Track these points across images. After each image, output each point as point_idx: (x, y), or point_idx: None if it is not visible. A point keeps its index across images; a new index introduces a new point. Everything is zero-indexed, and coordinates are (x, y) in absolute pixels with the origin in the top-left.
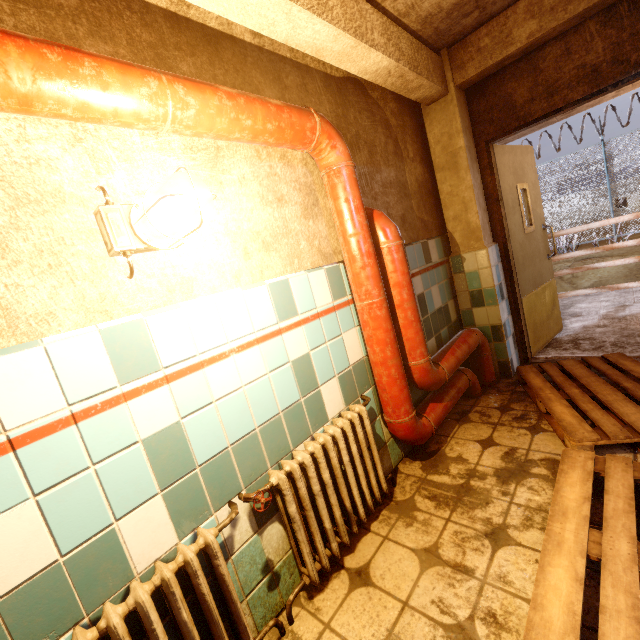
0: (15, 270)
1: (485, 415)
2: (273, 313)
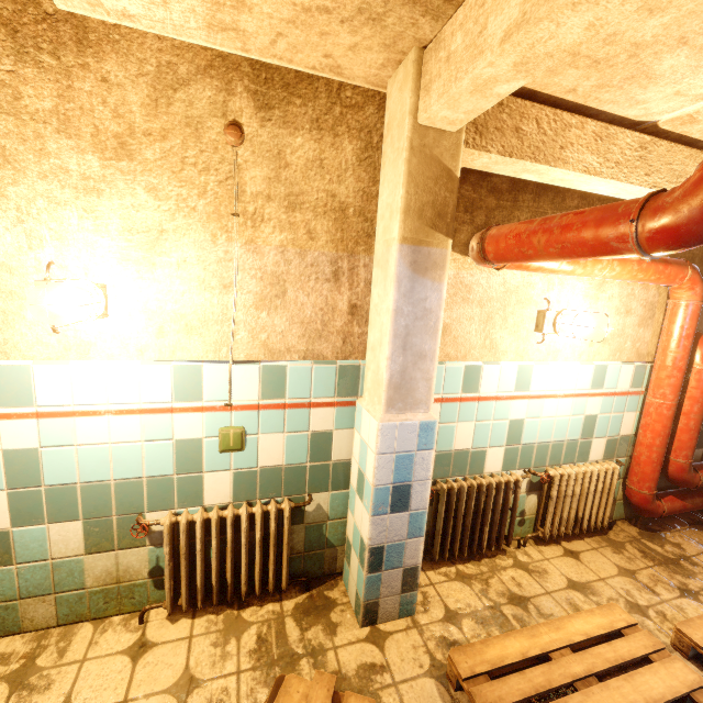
0: (505, 331)
1: None
2: (589, 383)
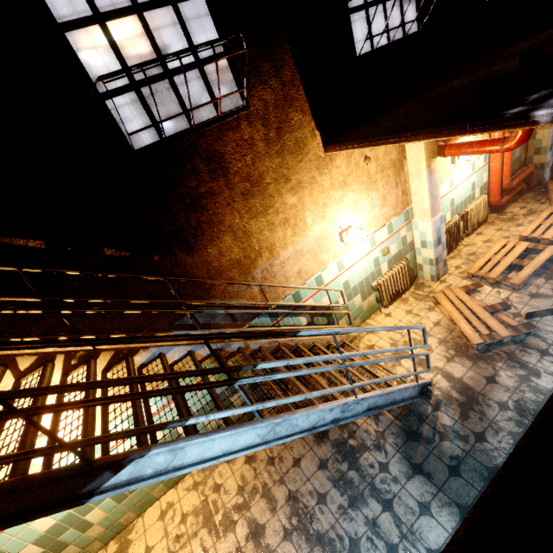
0: (442, 170)
1: (524, 200)
2: (470, 171)
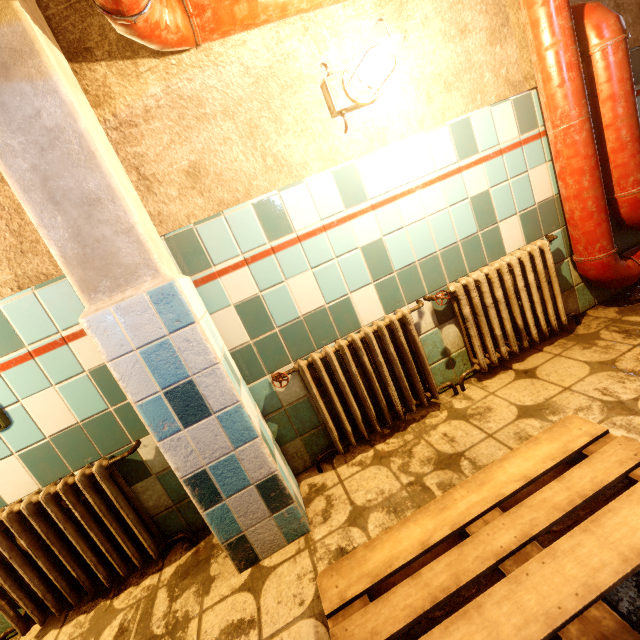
0: (287, 136)
1: None
2: (453, 153)
